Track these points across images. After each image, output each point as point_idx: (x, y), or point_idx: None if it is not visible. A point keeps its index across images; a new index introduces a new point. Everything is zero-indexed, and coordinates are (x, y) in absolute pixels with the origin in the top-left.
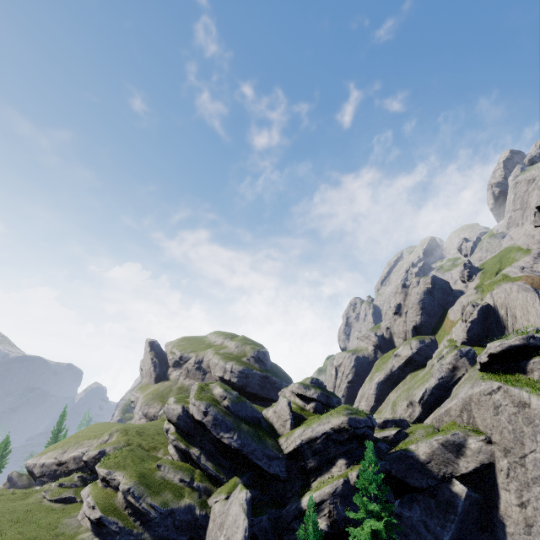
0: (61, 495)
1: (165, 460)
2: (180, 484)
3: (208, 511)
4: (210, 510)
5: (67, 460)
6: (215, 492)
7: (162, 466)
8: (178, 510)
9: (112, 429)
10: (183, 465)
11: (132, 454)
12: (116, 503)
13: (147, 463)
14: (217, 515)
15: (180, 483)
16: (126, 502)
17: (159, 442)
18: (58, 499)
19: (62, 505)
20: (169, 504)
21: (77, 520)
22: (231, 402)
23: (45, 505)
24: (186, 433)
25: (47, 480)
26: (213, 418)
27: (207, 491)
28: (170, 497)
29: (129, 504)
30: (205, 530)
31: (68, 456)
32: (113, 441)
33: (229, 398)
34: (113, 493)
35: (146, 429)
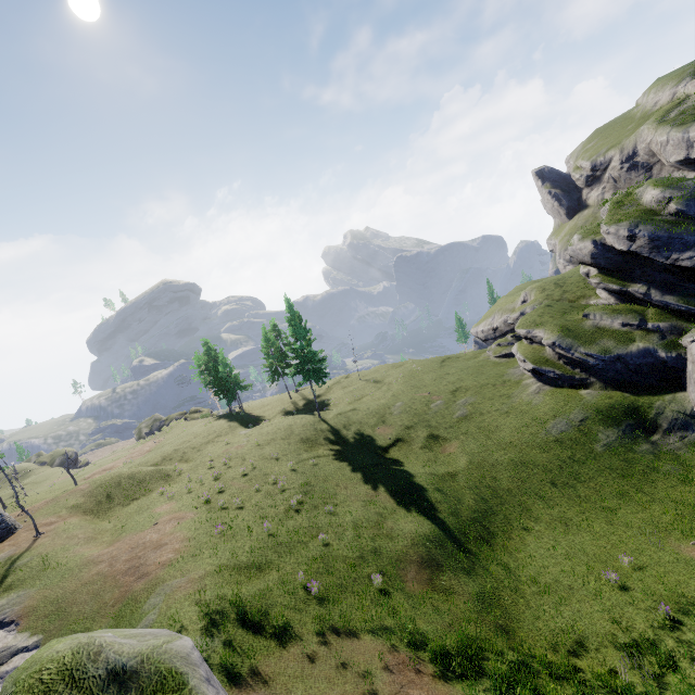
0: (501, 353)
1: (593, 308)
2: (623, 330)
3: (682, 353)
4: (685, 351)
5: (498, 325)
6: (691, 330)
7: (589, 315)
8: (628, 355)
9: (526, 289)
10: (623, 308)
11: (548, 310)
12: (546, 356)
13: (570, 315)
14: (694, 357)
15: (622, 328)
16: (557, 354)
17: (586, 289)
18: (500, 356)
19: (505, 360)
20: (611, 352)
21: (520, 370)
22: (684, 203)
23: (492, 361)
24: (614, 270)
25: (492, 342)
26: (649, 239)
27: (676, 330)
28: (611, 344)
29: (561, 355)
30: (683, 372)
31: (497, 322)
32: (530, 301)
33: (677, 198)
34: (540, 348)
35: (566, 279)
